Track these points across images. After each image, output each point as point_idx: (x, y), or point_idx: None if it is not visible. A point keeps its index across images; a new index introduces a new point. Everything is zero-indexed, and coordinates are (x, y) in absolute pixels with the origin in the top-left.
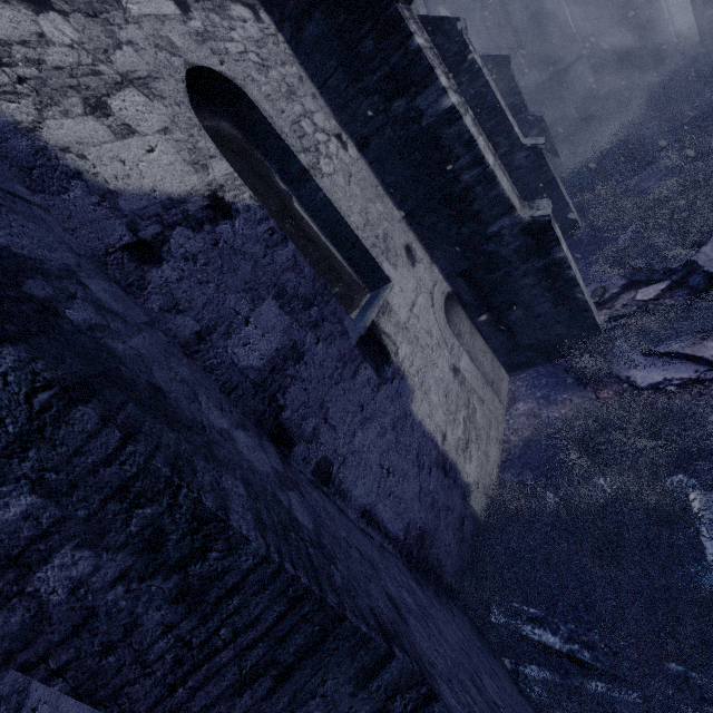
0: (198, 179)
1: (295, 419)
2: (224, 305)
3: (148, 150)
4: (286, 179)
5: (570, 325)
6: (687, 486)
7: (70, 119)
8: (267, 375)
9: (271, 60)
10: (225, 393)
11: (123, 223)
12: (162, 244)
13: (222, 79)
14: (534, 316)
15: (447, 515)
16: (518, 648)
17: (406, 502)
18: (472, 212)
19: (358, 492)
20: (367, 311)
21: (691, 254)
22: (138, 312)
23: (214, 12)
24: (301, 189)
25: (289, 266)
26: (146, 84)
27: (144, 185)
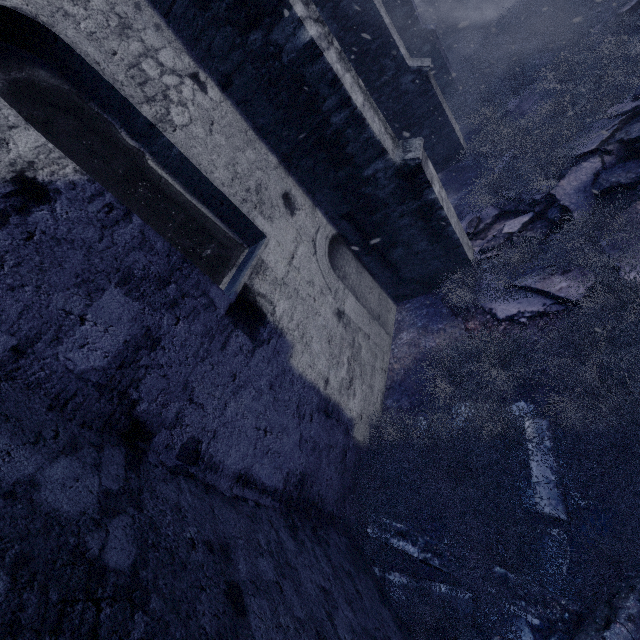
0: None
1: (154, 409)
2: (49, 308)
3: None
4: (134, 135)
5: (446, 260)
6: (525, 413)
7: None
8: (115, 373)
9: None
10: (58, 407)
11: None
12: None
13: (19, 17)
14: (413, 254)
15: (329, 453)
16: (387, 557)
17: (285, 455)
18: (347, 155)
19: (231, 461)
20: (241, 272)
21: (553, 185)
22: None
23: None
24: (153, 145)
25: (135, 245)
26: None
27: None
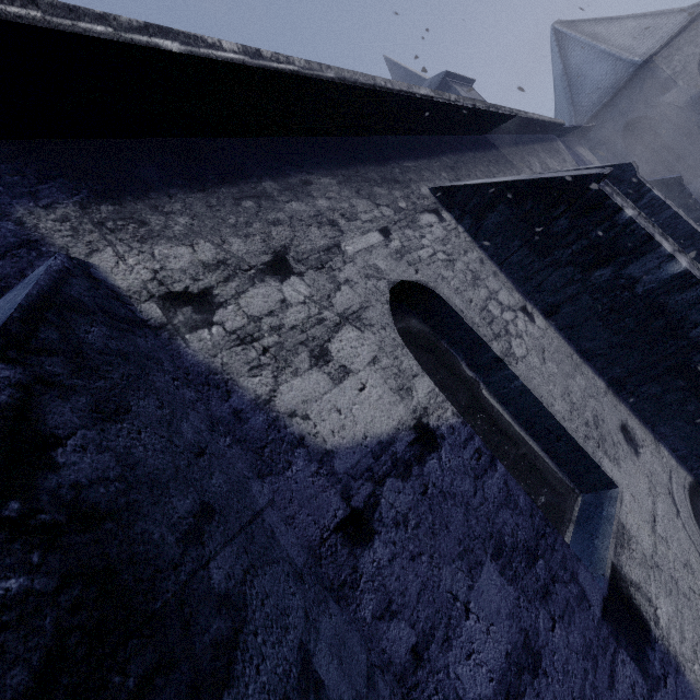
0: (404, 408)
1: None
2: (439, 588)
3: (360, 389)
4: (473, 366)
5: None
6: None
7: (298, 377)
8: None
9: (455, 253)
10: None
11: (337, 491)
12: (373, 509)
13: (416, 286)
14: None
15: None
16: None
17: None
18: None
19: None
20: (592, 537)
21: None
22: (356, 649)
23: (408, 228)
24: (490, 376)
25: (501, 500)
26: (358, 316)
27: (356, 433)
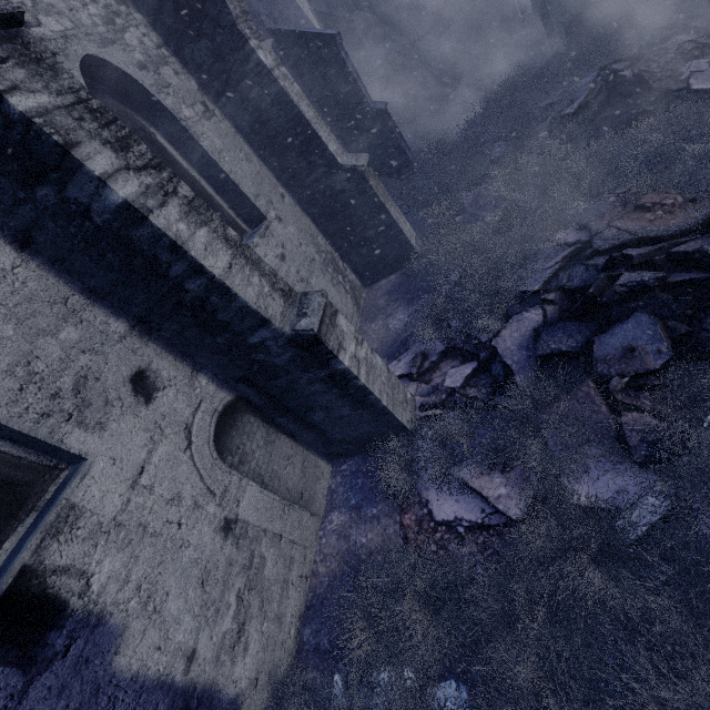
0: None
1: None
2: None
3: None
4: None
5: (377, 425)
6: (454, 709)
7: None
8: None
9: None
10: None
11: None
12: None
13: None
14: (337, 417)
15: None
16: None
17: None
18: (220, 322)
19: None
20: (31, 532)
21: (500, 322)
22: None
23: None
24: None
25: None
26: None
27: None
